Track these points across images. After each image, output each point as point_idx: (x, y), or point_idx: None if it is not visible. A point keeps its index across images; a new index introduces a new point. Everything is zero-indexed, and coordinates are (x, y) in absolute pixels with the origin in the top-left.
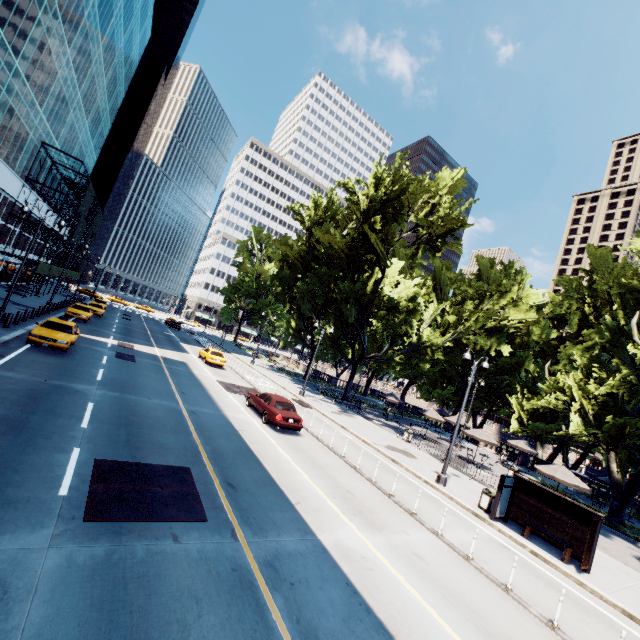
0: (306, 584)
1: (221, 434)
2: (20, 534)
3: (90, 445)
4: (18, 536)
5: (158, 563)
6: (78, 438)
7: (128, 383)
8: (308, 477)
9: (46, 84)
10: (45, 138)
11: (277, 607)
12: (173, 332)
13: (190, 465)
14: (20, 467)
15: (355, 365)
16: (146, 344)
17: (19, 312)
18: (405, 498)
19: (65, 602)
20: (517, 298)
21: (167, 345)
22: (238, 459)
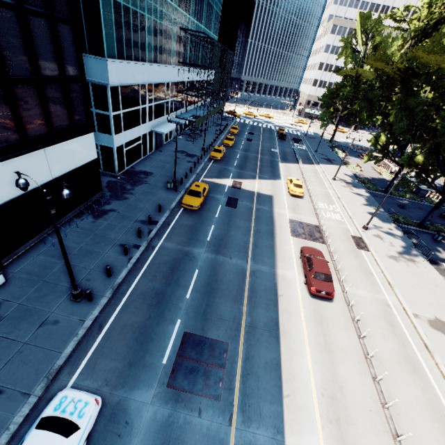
0: None
1: (263, 301)
2: (143, 391)
3: (185, 317)
4: (142, 392)
5: (186, 431)
6: (182, 309)
7: (223, 240)
8: (311, 363)
9: None
10: (181, 21)
11: None
12: (279, 146)
13: (230, 340)
14: (154, 337)
15: None
16: (251, 177)
17: (181, 178)
18: (403, 411)
19: (147, 444)
20: None
21: (266, 172)
22: (264, 335)
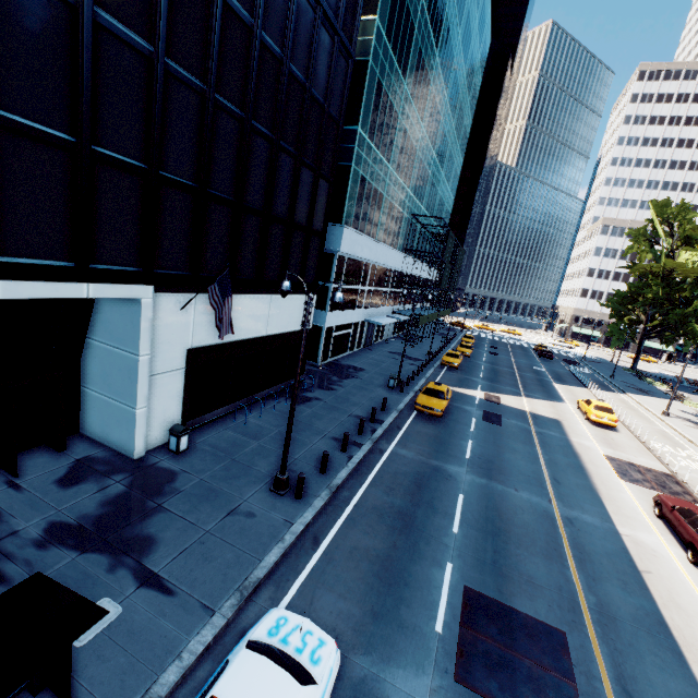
0: None
1: (611, 573)
2: (408, 673)
3: (459, 561)
4: (407, 675)
5: None
6: (450, 548)
7: (494, 462)
8: None
9: (409, 166)
10: (414, 209)
11: None
12: (543, 364)
13: (565, 627)
14: (409, 579)
15: None
16: (512, 393)
17: (408, 376)
18: None
19: None
20: None
21: (536, 390)
22: (640, 638)
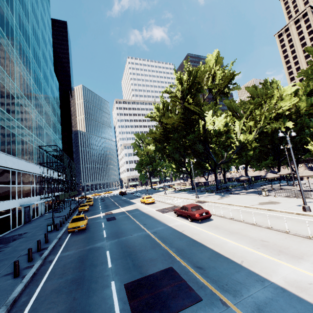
0: None
1: (174, 238)
2: None
3: (117, 276)
4: None
5: None
6: (110, 275)
7: (118, 232)
8: (234, 242)
9: (30, 123)
10: (39, 144)
11: None
12: (124, 197)
13: (171, 265)
14: (90, 308)
15: (214, 171)
16: (116, 208)
17: (60, 221)
18: (296, 229)
19: None
20: (280, 95)
21: (125, 204)
22: (192, 249)
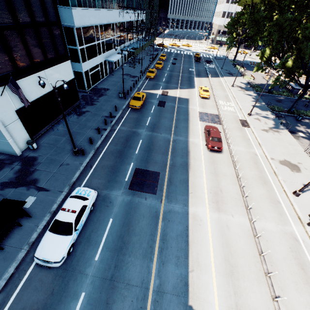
0: (173, 222)
1: (180, 154)
2: (117, 191)
3: (136, 161)
4: (116, 191)
5: (139, 205)
6: (133, 158)
7: (156, 125)
8: (205, 180)
9: None
10: None
11: (161, 225)
12: (195, 66)
13: (161, 171)
14: (119, 170)
15: (306, 89)
16: (174, 88)
17: (128, 90)
18: (254, 199)
19: (121, 209)
20: None
21: (185, 84)
22: (180, 169)
